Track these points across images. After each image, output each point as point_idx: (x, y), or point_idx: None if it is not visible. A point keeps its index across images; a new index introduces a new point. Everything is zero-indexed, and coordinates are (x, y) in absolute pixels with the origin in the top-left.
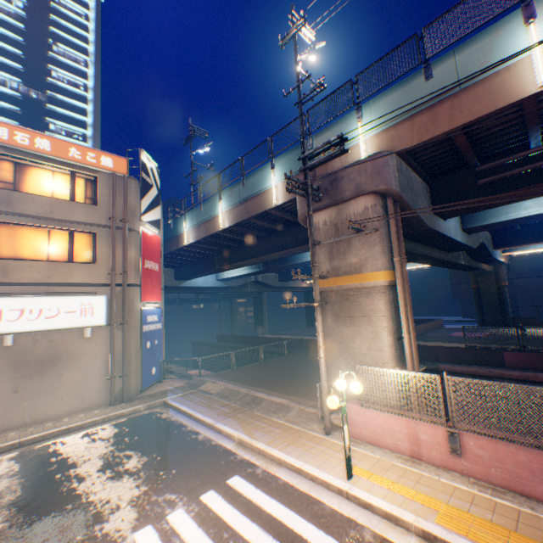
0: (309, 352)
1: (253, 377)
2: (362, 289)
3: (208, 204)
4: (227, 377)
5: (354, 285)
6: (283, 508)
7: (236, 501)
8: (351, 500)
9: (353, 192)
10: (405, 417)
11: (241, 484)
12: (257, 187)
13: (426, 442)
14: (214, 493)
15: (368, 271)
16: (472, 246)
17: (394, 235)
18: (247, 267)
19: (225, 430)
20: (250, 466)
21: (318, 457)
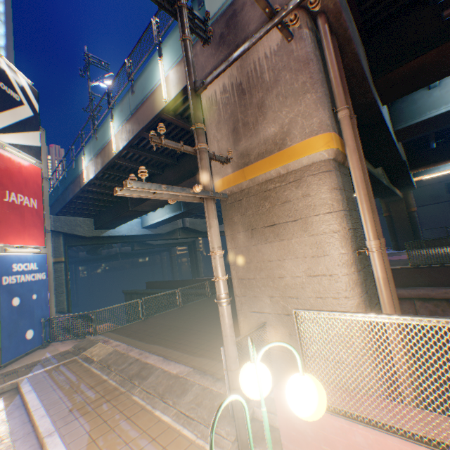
0: None
1: (159, 330)
2: (289, 175)
3: (102, 129)
4: (128, 333)
5: (275, 172)
6: None
7: None
8: None
9: (261, 18)
10: None
11: None
12: (146, 89)
13: None
14: None
15: (297, 140)
16: (401, 156)
17: (335, 75)
18: (169, 211)
19: None
20: None
21: None
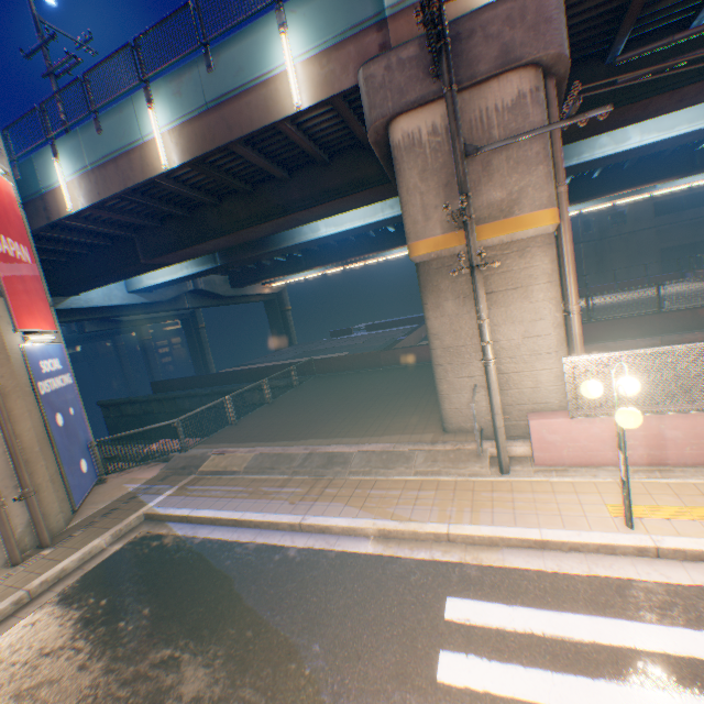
0: (326, 376)
1: (286, 428)
2: (513, 245)
3: (116, 115)
4: (240, 440)
5: (497, 240)
6: (601, 622)
7: (512, 650)
8: (666, 557)
9: (496, 62)
10: (654, 414)
11: (479, 613)
12: (247, 72)
13: (675, 440)
14: (454, 656)
15: (526, 211)
16: None
17: (559, 148)
18: (190, 263)
19: (338, 526)
20: (449, 570)
21: (544, 512)
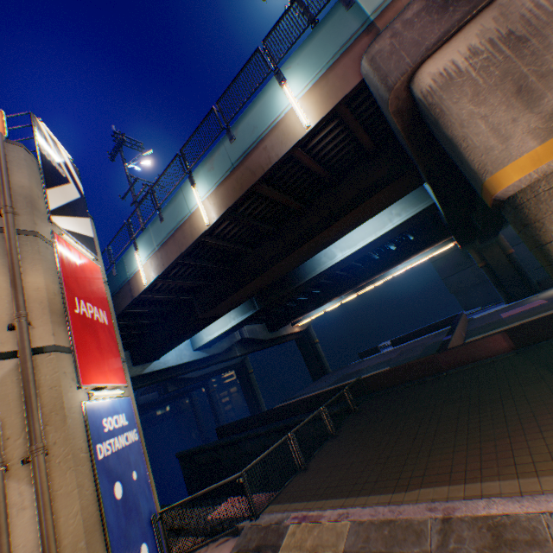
0: (381, 394)
1: (372, 470)
2: None
3: (171, 204)
4: (318, 494)
5: None
6: None
7: None
8: None
9: None
10: None
11: None
12: (260, 126)
13: None
14: None
15: None
16: None
17: None
18: (235, 314)
19: None
20: None
21: None
